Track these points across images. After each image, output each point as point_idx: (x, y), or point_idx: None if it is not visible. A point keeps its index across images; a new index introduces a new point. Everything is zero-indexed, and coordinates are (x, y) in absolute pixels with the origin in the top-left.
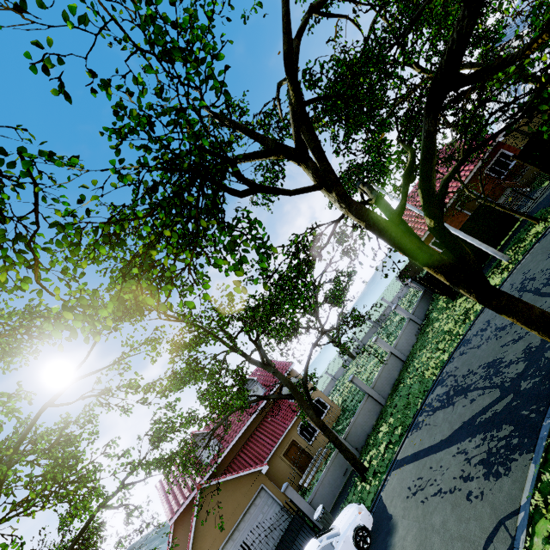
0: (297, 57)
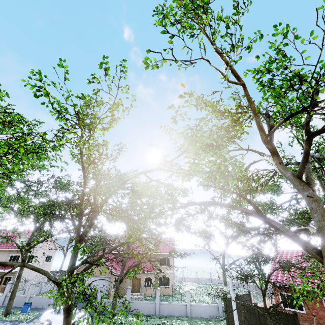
0: (115, 190)
